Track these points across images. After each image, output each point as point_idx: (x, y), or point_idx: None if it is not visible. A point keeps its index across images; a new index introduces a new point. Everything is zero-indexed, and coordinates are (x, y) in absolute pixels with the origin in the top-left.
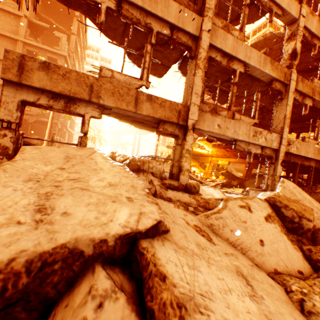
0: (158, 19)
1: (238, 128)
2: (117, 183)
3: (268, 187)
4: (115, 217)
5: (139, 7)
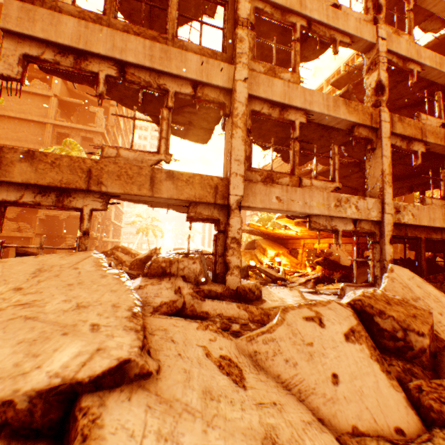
0: (174, 78)
1: (310, 198)
2: (92, 303)
3: (376, 279)
4: (49, 361)
5: (148, 68)
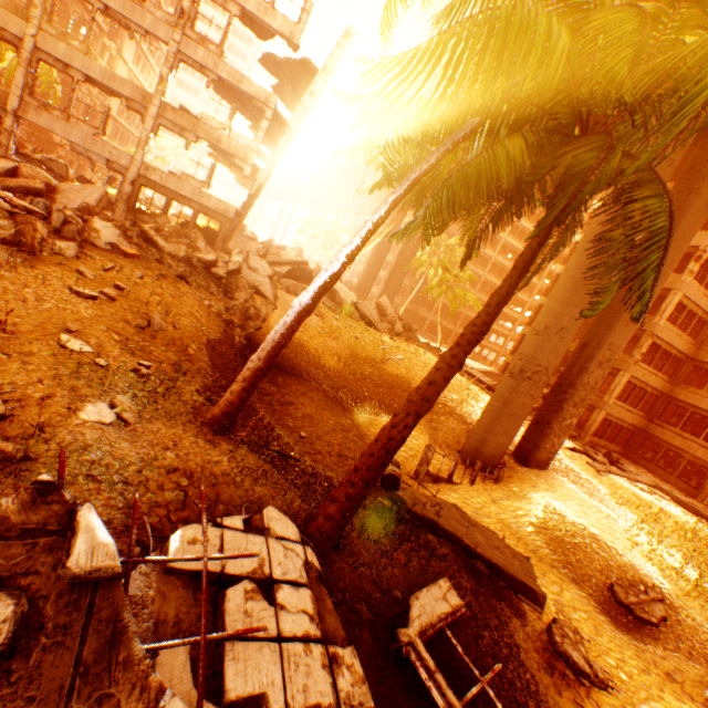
0: None
1: (72, 131)
2: None
3: (118, 203)
4: None
5: None
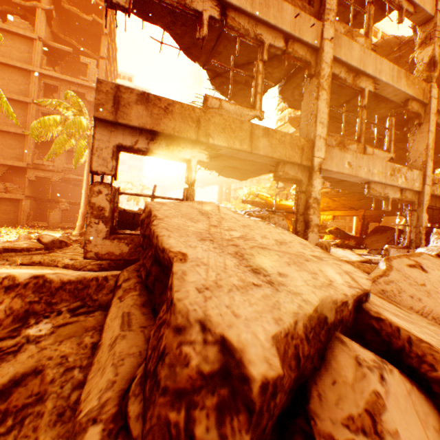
0: (269, 28)
1: (372, 165)
2: (284, 241)
3: (411, 243)
4: (329, 277)
5: (248, 13)
